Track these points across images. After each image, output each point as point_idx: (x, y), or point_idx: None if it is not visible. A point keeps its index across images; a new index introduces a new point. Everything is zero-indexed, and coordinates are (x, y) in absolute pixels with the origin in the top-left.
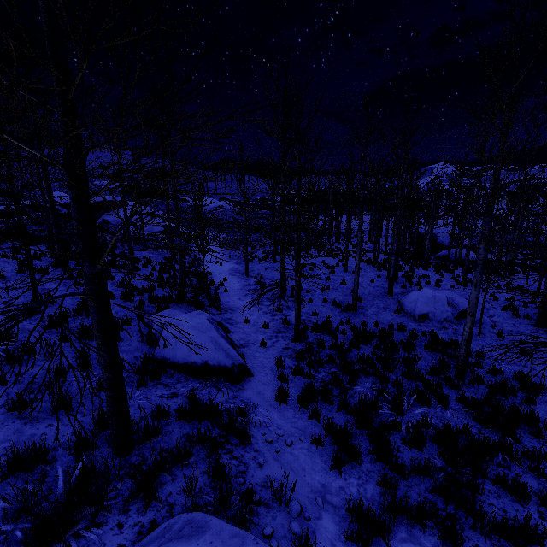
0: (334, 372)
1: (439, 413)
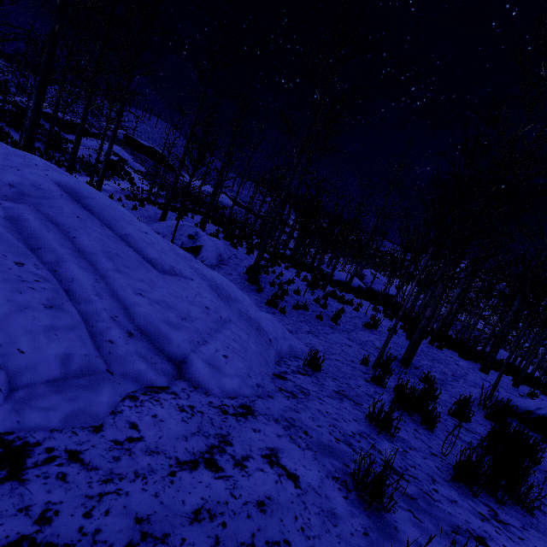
0: None
1: None
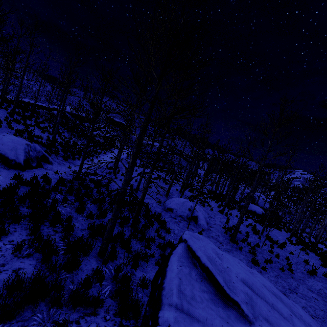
0: (56, 184)
1: (79, 217)
